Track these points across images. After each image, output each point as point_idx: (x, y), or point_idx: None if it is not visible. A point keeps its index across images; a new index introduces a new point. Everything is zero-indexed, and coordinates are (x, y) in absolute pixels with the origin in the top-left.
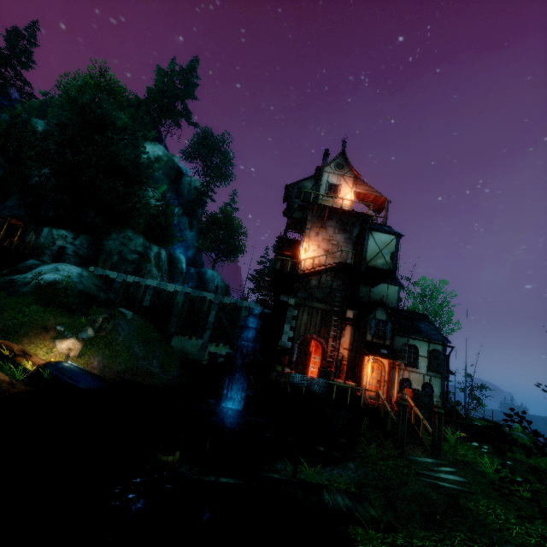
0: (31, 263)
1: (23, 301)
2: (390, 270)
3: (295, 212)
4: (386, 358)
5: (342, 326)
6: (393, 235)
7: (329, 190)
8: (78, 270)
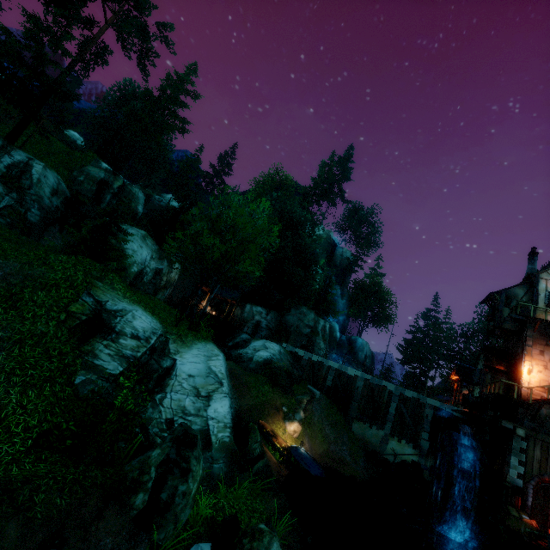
0: (245, 338)
1: (258, 380)
2: None
3: (504, 321)
4: None
5: None
6: None
7: (549, 299)
8: (277, 347)
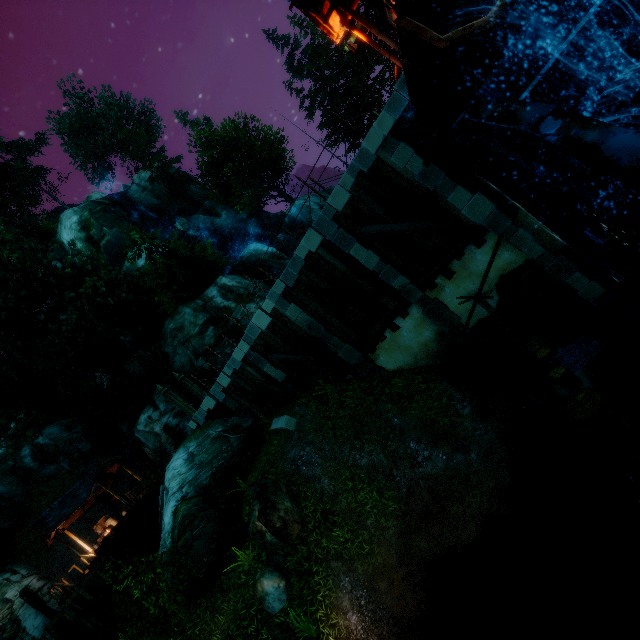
0: (160, 498)
1: None
2: None
3: None
4: None
5: None
6: None
7: None
8: (181, 456)
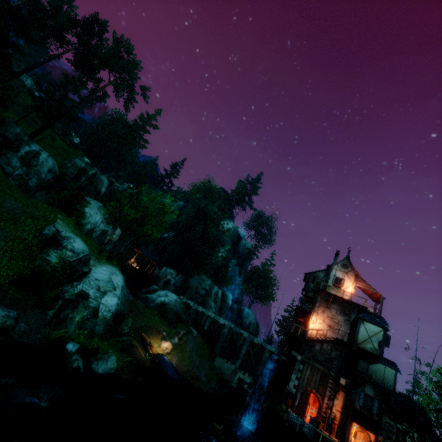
0: (155, 288)
1: (152, 312)
2: (376, 355)
3: (309, 292)
4: (369, 430)
5: (336, 389)
6: (381, 327)
7: (335, 281)
8: (175, 297)
